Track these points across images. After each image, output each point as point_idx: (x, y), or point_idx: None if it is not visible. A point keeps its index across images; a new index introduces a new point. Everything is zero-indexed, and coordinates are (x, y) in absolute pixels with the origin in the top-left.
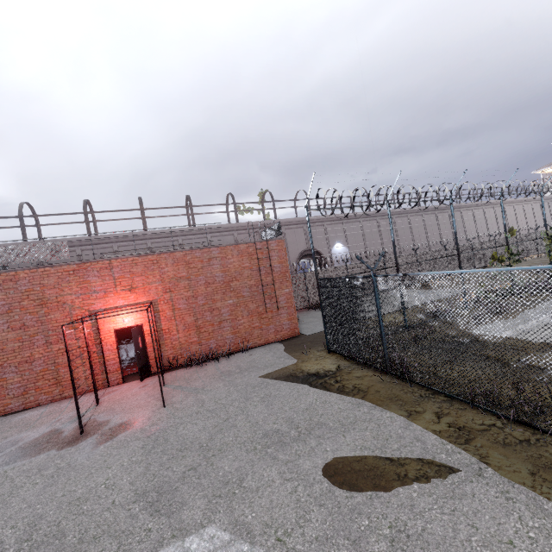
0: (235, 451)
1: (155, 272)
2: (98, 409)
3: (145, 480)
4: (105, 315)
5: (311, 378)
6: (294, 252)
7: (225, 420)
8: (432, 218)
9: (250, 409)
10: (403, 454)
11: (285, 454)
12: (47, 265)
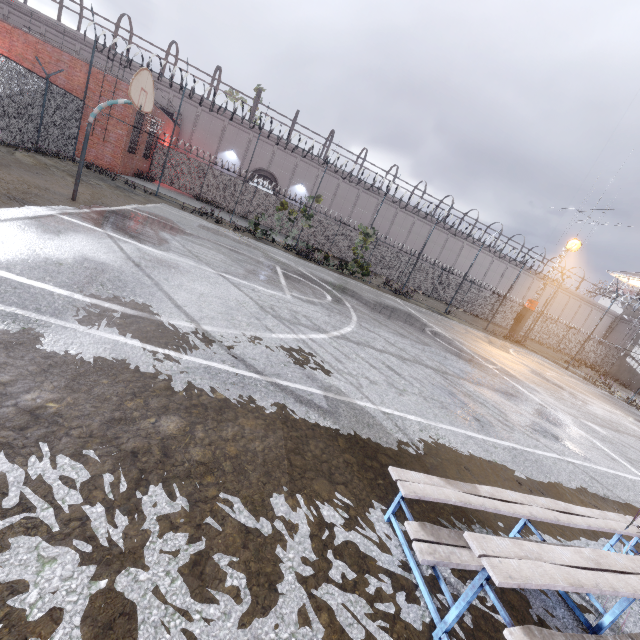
0: None
1: (7, 40)
2: None
3: None
4: None
5: None
6: (251, 164)
7: None
8: (425, 229)
9: None
10: None
11: None
12: None
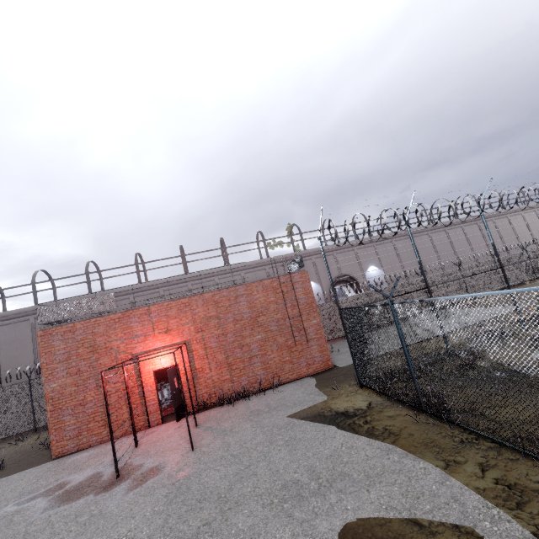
0: (251, 505)
1: (187, 313)
2: (136, 451)
3: (161, 534)
4: (145, 357)
5: (339, 417)
6: (326, 279)
7: (247, 467)
8: (474, 229)
9: (273, 454)
10: (436, 518)
11: (302, 512)
12: (98, 315)
